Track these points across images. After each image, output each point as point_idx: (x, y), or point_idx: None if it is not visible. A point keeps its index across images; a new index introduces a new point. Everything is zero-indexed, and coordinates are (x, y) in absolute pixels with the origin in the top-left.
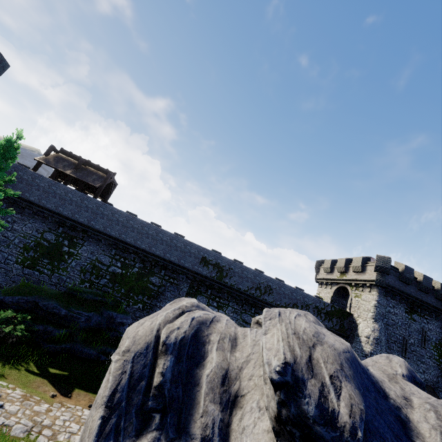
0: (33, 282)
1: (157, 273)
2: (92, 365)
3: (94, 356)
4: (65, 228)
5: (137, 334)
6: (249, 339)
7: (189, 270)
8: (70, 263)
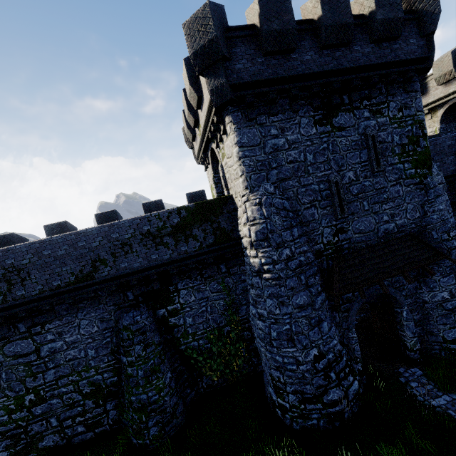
0: None
1: None
2: None
3: None
4: None
5: None
6: None
7: None
8: None
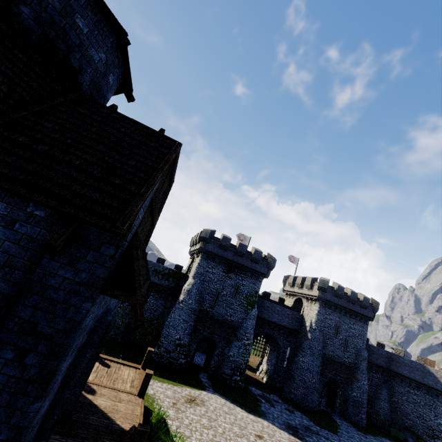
0: None
1: None
2: None
3: None
4: None
5: None
6: None
7: None
8: None
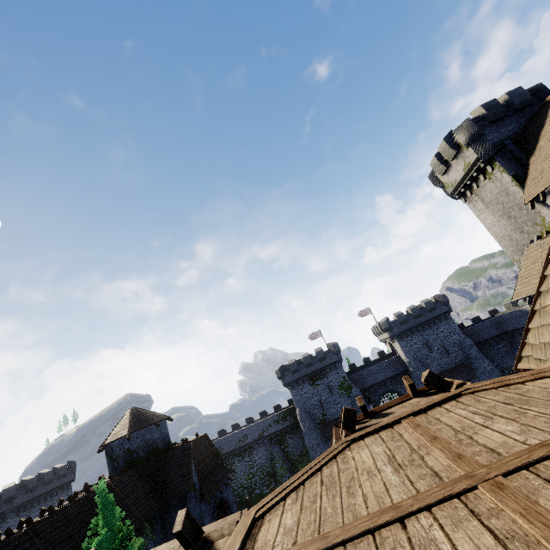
0: None
1: None
2: None
3: None
4: None
5: None
6: None
7: None
8: None
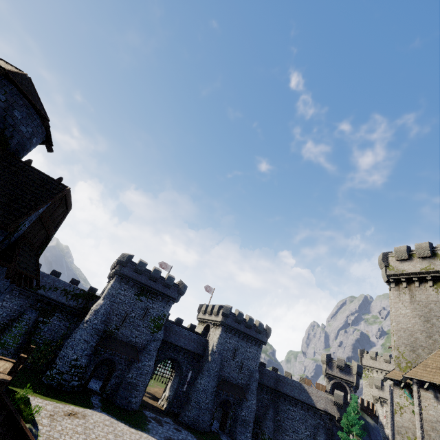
0: None
1: None
2: None
3: None
4: None
5: None
6: None
7: None
8: None
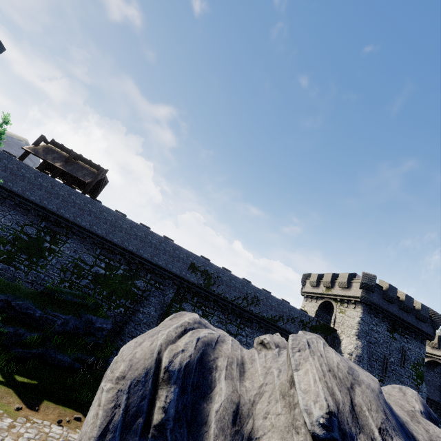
0: (7, 278)
1: (142, 277)
2: (65, 374)
3: (68, 364)
4: (48, 222)
5: (134, 357)
6: (259, 365)
7: (176, 275)
8: (50, 260)
